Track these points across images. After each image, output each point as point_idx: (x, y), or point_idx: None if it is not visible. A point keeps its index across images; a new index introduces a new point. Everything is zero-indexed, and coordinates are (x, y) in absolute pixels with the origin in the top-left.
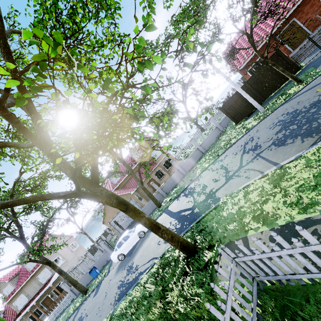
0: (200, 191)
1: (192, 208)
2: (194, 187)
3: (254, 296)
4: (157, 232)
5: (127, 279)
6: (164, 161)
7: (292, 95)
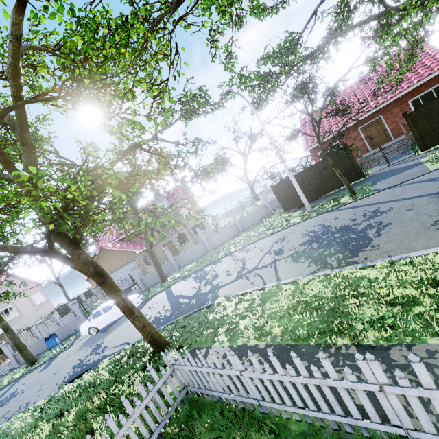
0: (209, 280)
1: (191, 298)
2: (208, 272)
3: (176, 402)
4: (129, 317)
5: (88, 360)
6: (194, 224)
7: (340, 205)
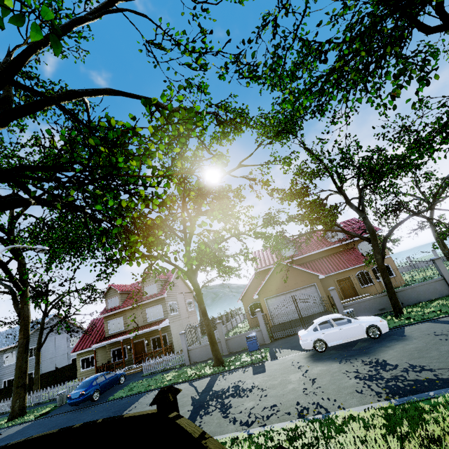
0: None
1: None
2: None
3: None
4: None
5: (394, 375)
6: (375, 265)
7: None
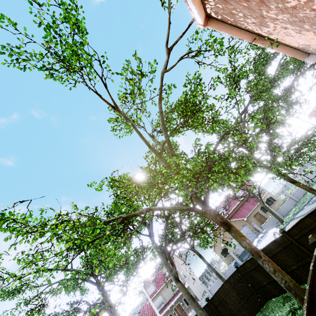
0: None
1: None
2: None
3: None
4: (314, 191)
5: None
6: (265, 199)
7: None
